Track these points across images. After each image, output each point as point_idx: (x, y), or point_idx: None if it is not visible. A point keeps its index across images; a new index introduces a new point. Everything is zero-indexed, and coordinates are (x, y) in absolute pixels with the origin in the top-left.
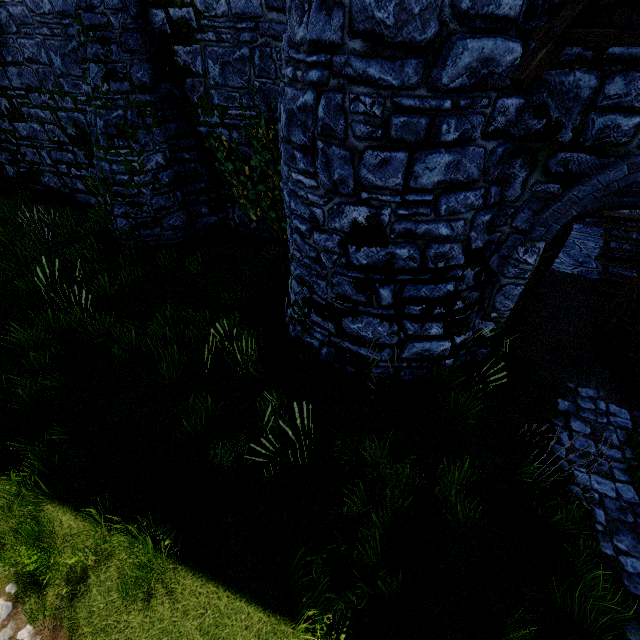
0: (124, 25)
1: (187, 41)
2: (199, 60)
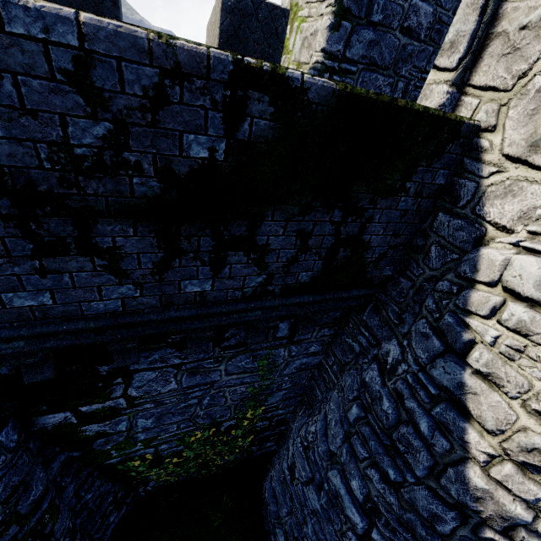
0: (2, 470)
1: (106, 418)
2: (123, 423)
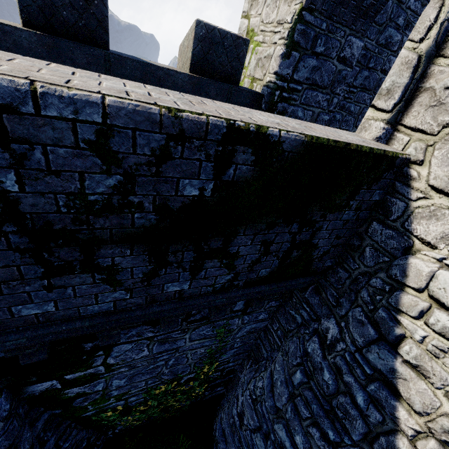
0: None
1: (86, 382)
2: (100, 384)
